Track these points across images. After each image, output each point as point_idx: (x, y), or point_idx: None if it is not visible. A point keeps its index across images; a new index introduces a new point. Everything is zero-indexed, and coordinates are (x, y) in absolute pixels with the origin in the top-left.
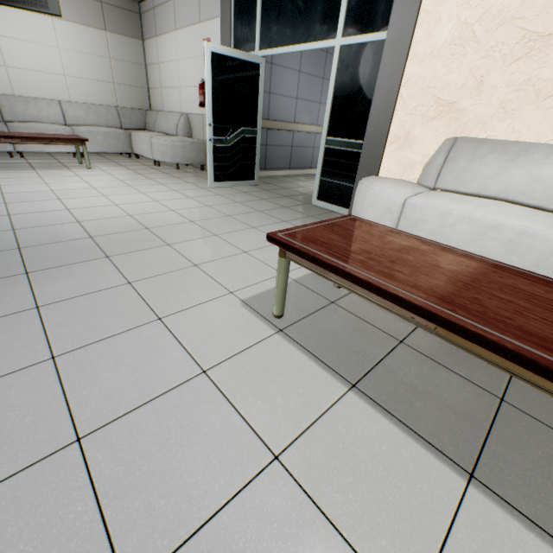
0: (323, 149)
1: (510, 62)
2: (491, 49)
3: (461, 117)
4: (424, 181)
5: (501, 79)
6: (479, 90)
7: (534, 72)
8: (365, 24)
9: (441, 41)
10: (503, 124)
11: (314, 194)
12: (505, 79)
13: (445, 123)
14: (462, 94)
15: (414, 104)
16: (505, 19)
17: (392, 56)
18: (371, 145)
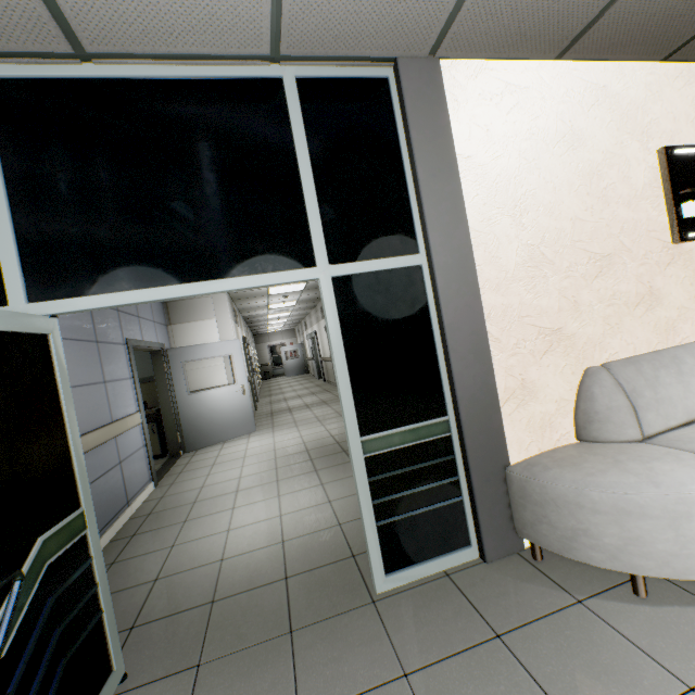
0: (364, 464)
1: (590, 280)
2: (568, 269)
3: (575, 342)
4: (622, 435)
5: (591, 296)
6: (577, 310)
7: (613, 286)
8: (369, 245)
9: (512, 263)
10: (616, 339)
11: (378, 567)
12: (595, 296)
13: (562, 354)
14: (564, 317)
15: (513, 341)
16: (565, 241)
17: (456, 284)
18: (477, 417)
